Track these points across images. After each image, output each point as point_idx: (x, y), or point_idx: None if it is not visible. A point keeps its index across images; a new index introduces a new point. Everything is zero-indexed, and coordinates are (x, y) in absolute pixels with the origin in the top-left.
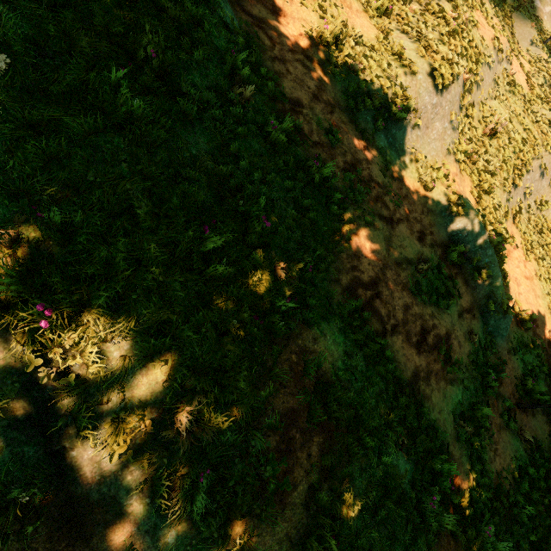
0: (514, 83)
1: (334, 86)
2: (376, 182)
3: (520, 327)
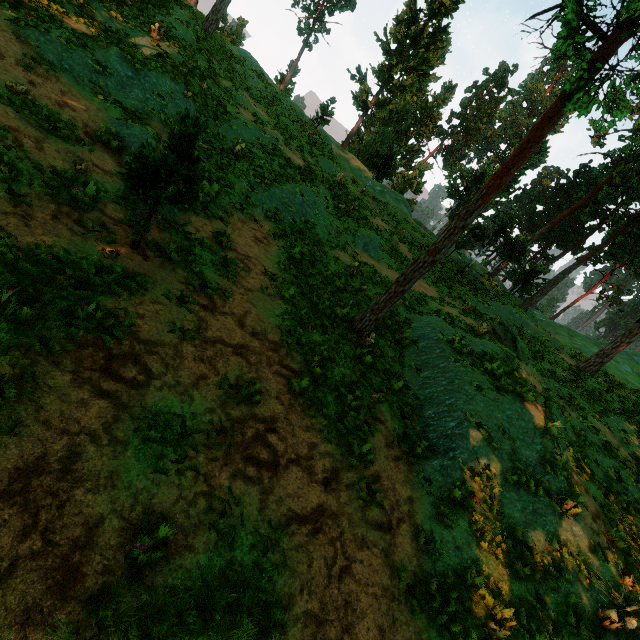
0: (282, 154)
1: (3, 12)
2: (0, 44)
3: (212, 242)
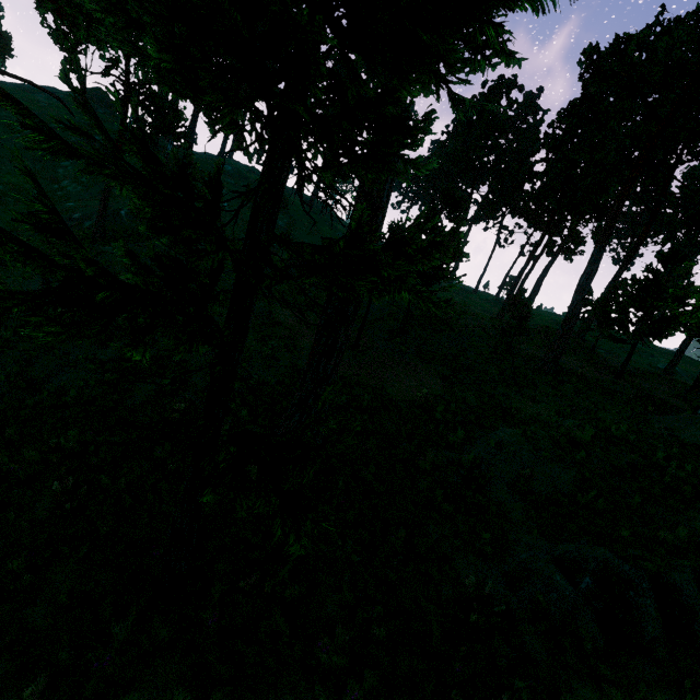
0: None
1: None
2: None
3: None
